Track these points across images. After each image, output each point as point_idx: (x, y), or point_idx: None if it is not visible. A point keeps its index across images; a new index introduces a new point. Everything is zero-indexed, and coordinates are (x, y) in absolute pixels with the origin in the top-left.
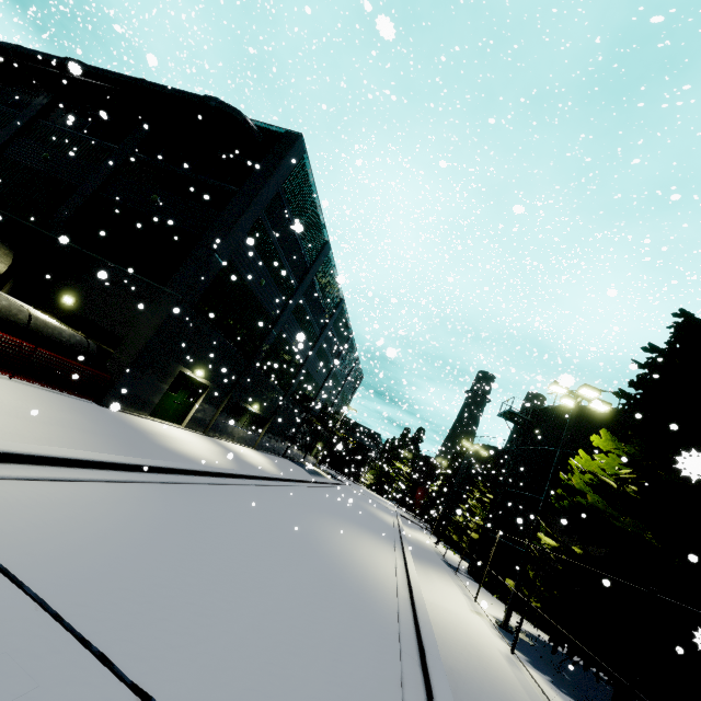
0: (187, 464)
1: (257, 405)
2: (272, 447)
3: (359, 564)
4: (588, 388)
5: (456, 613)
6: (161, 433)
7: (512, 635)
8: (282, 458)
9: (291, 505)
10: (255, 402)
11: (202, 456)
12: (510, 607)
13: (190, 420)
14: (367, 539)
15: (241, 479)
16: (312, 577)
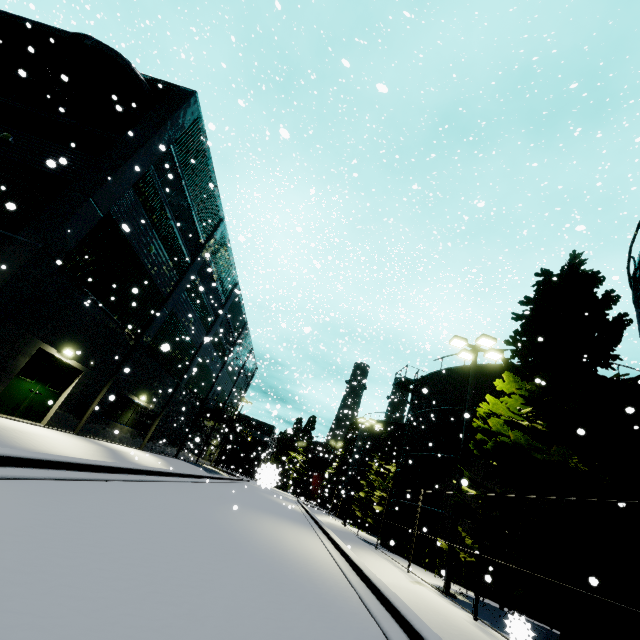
0: (45, 454)
1: (145, 397)
2: (162, 447)
3: (295, 554)
4: (486, 337)
5: (406, 589)
6: (6, 427)
7: (457, 600)
8: (174, 458)
9: (198, 499)
10: (143, 393)
11: (70, 454)
12: (450, 568)
13: (53, 415)
14: (288, 526)
15: (129, 474)
16: (253, 581)
